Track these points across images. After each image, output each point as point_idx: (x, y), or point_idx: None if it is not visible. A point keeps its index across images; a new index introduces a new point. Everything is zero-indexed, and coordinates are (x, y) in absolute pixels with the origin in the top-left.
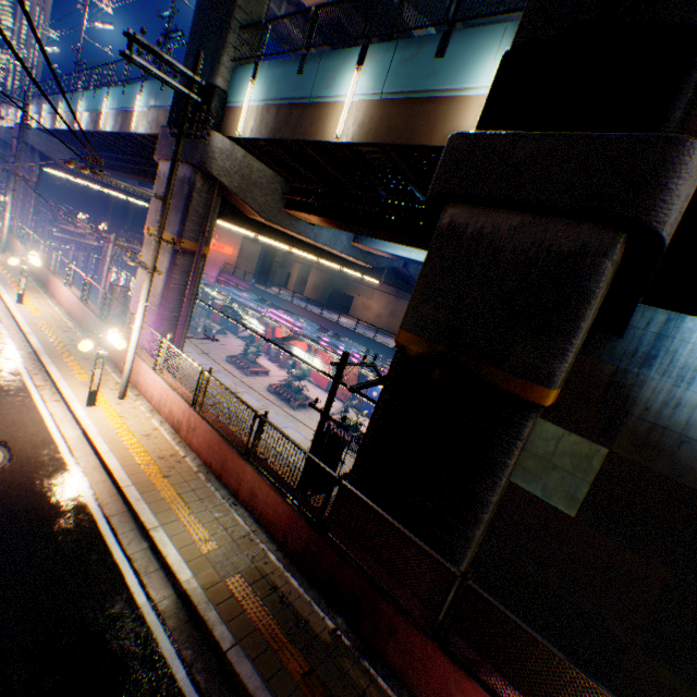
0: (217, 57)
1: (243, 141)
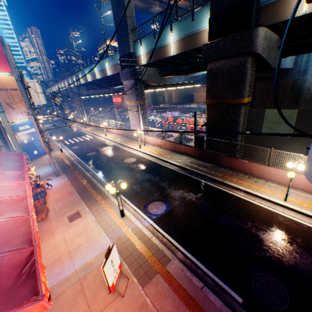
0: (128, 44)
1: (144, 65)
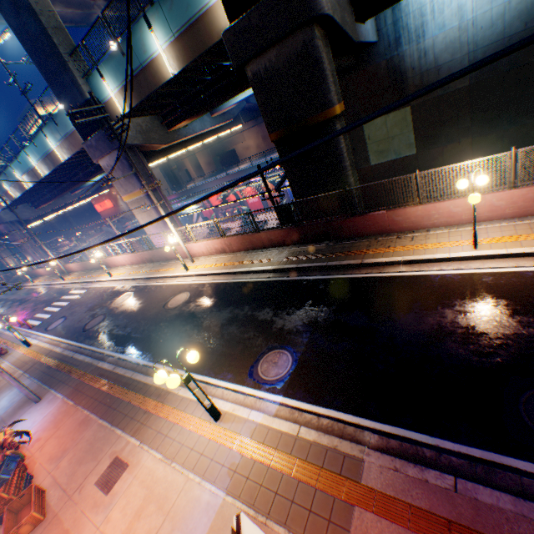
0: (76, 84)
1: (126, 115)
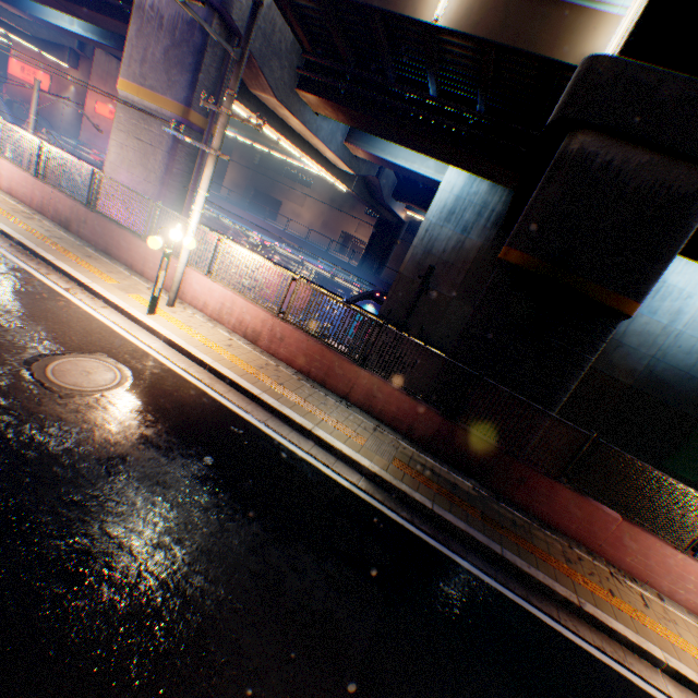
0: None
1: None
